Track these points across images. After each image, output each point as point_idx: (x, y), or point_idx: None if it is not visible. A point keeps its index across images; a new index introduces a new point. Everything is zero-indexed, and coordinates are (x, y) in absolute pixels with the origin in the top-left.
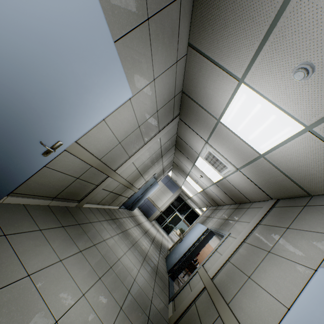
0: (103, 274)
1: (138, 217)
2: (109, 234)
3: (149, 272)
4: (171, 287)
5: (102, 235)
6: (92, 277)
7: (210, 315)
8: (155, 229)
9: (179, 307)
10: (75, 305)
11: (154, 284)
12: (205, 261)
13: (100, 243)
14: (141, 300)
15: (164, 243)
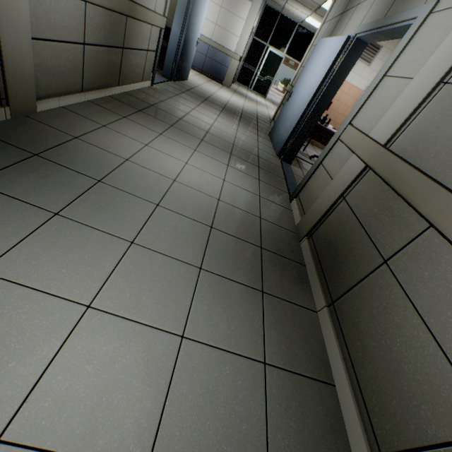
0: (140, 230)
1: (201, 88)
2: (137, 144)
3: (244, 172)
4: (289, 175)
5: (117, 152)
6: (109, 253)
7: (397, 224)
8: (241, 97)
9: (311, 209)
10: (63, 349)
11: (258, 187)
12: (356, 112)
13: (118, 170)
14: (240, 227)
15: (261, 114)
